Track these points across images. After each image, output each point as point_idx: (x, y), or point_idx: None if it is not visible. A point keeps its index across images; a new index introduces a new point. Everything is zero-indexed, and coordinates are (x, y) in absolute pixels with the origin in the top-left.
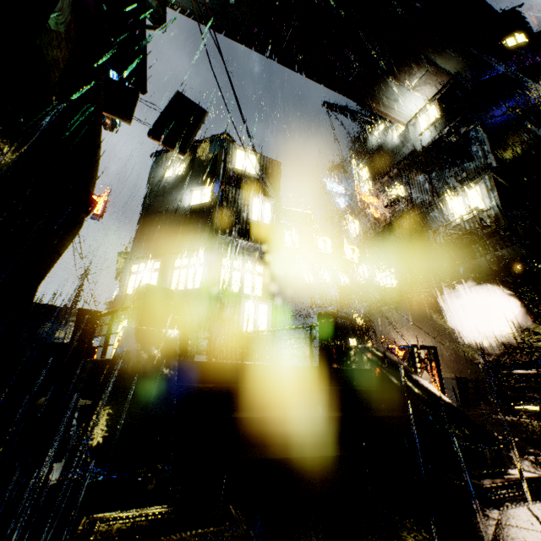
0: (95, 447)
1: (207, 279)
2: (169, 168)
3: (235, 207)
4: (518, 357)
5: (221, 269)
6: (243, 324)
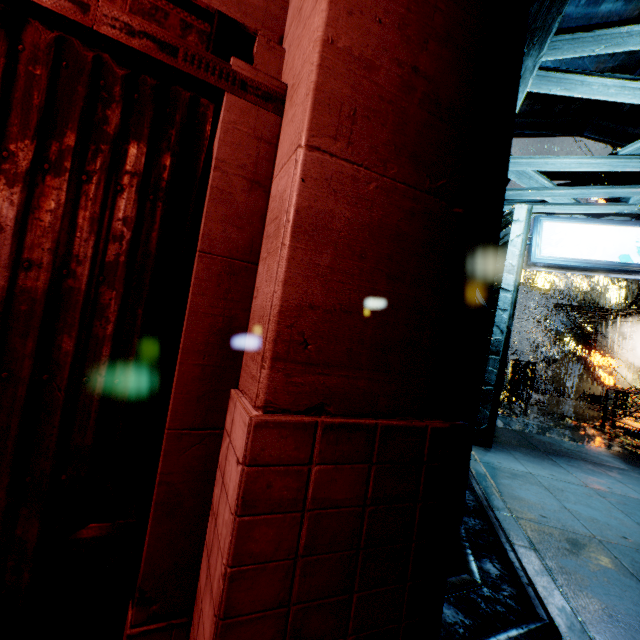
0: None
1: None
2: None
3: None
4: None
5: None
6: None
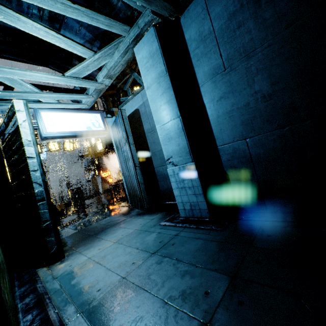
0: None
1: None
2: None
3: None
4: None
5: None
6: None
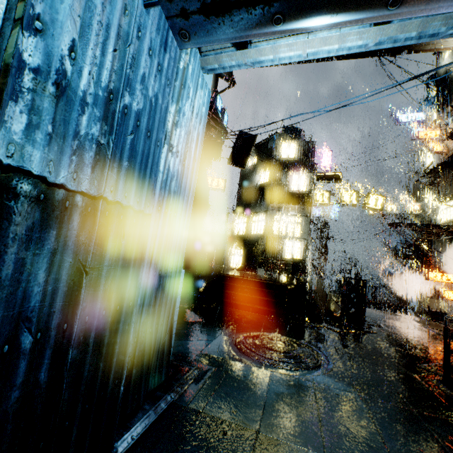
0: (194, 291)
1: (265, 229)
2: (250, 160)
3: (280, 184)
4: None
5: (273, 222)
6: (284, 253)
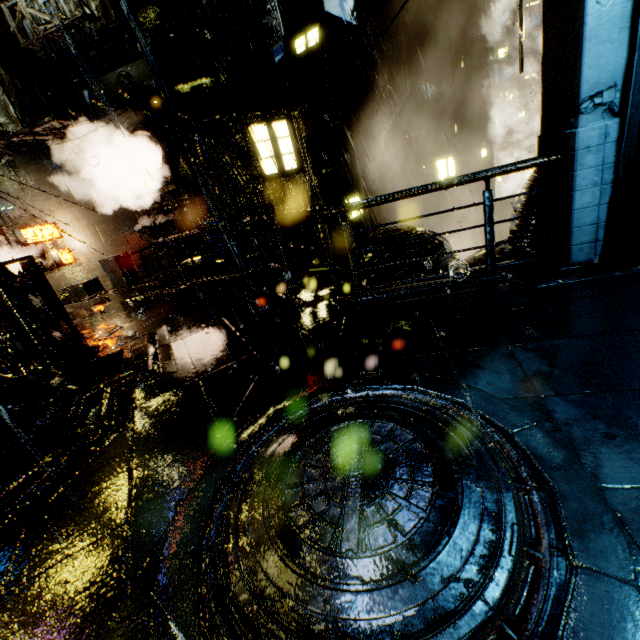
0: None
1: None
2: None
3: None
4: (171, 216)
5: None
6: None
